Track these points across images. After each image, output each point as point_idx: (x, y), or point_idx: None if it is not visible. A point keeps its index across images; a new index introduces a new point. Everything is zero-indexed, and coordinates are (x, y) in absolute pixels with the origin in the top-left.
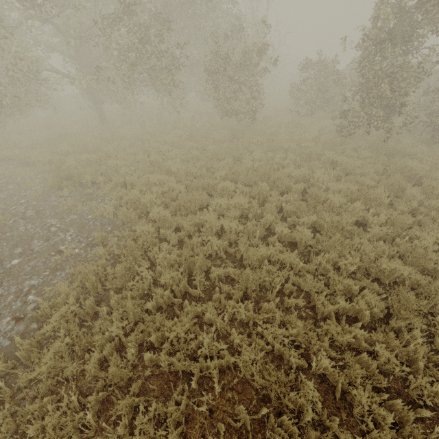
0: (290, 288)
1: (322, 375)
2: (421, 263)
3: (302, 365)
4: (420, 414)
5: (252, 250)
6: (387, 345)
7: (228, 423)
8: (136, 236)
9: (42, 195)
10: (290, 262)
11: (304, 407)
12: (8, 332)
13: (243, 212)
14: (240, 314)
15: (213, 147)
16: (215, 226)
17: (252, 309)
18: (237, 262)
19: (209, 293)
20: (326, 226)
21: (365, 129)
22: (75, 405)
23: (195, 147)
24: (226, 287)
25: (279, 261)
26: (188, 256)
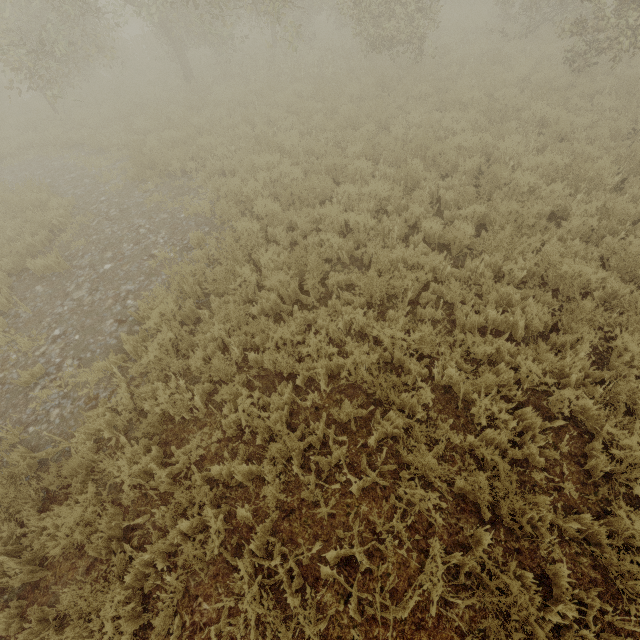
0: (428, 298)
1: (448, 387)
2: (630, 268)
3: (424, 375)
4: (553, 424)
5: (384, 251)
6: (537, 359)
7: (333, 419)
8: (238, 235)
9: (124, 191)
10: (434, 267)
11: (417, 409)
12: (113, 332)
13: (381, 205)
14: (359, 323)
15: (347, 107)
16: (337, 221)
17: (376, 320)
18: (364, 268)
19: (325, 302)
20: (499, 220)
21: (613, 55)
22: (183, 390)
23: (322, 111)
24: (346, 296)
25: (419, 266)
26: (299, 258)
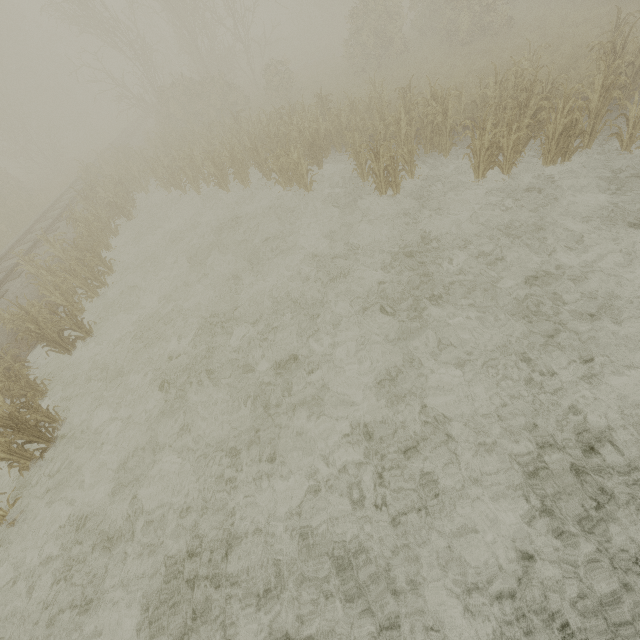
0: None
1: None
2: None
3: None
4: None
5: None
6: None
7: None
8: None
9: None
10: None
11: None
12: None
13: None
14: None
15: None
16: None
17: None
18: None
19: None
20: None
21: None
22: None
23: None
24: None
25: None
26: None
